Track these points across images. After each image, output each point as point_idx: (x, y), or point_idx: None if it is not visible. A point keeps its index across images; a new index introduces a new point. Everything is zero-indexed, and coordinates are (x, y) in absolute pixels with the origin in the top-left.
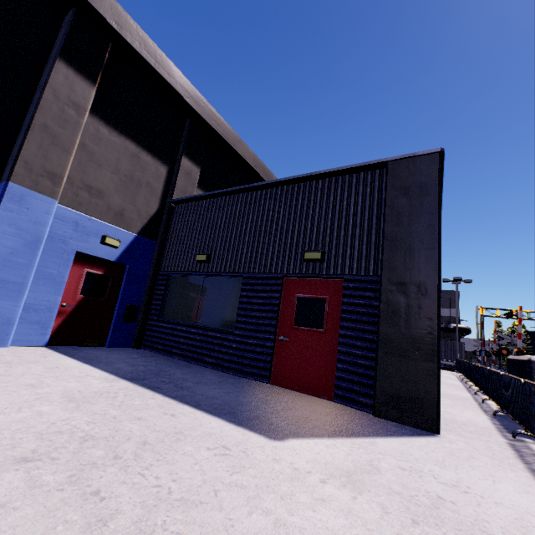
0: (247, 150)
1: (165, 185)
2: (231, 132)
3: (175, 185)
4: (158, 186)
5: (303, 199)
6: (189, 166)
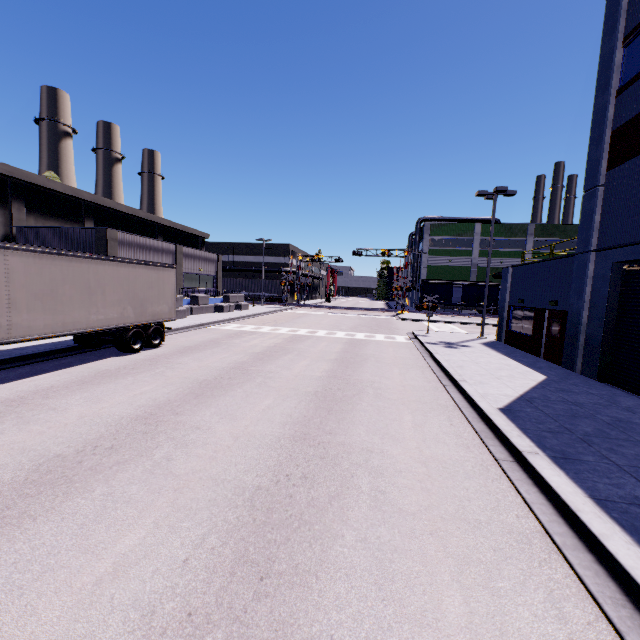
0: (56, 183)
1: (7, 218)
2: (40, 178)
3: (13, 217)
4: (3, 220)
5: (74, 235)
6: (18, 205)
